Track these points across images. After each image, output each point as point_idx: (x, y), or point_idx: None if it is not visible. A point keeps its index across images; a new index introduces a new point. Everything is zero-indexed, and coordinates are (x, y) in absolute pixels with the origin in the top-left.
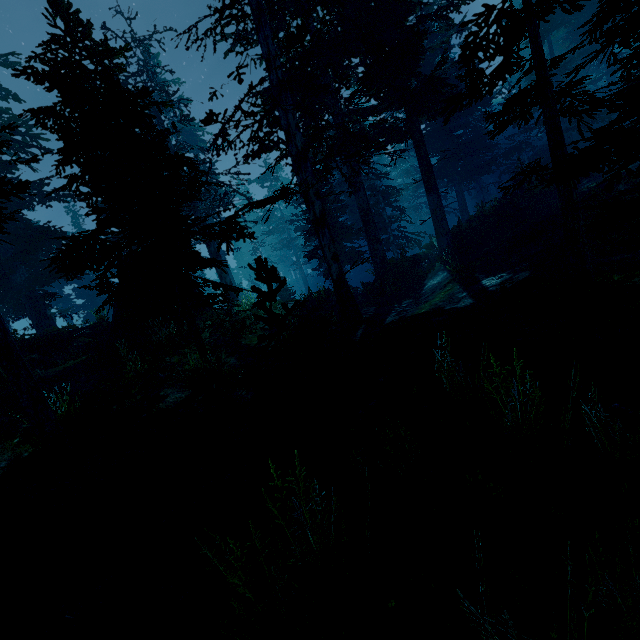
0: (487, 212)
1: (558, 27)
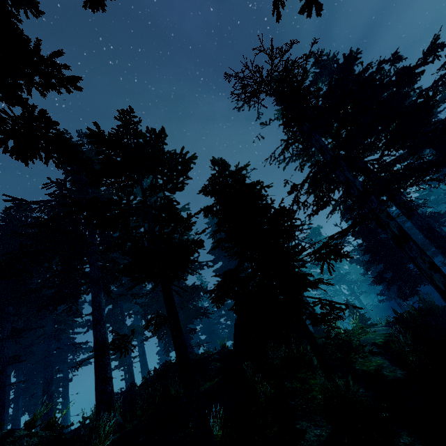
0: None
1: None
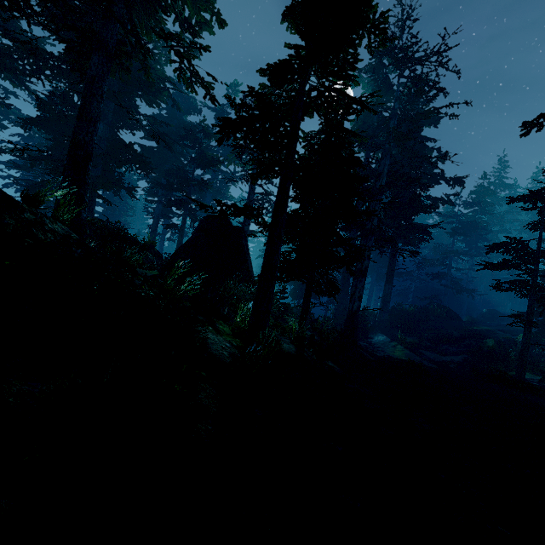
0: (410, 311)
1: (463, 235)
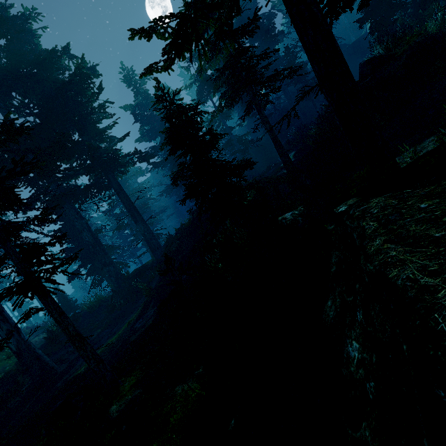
0: (185, 224)
1: (209, 94)
